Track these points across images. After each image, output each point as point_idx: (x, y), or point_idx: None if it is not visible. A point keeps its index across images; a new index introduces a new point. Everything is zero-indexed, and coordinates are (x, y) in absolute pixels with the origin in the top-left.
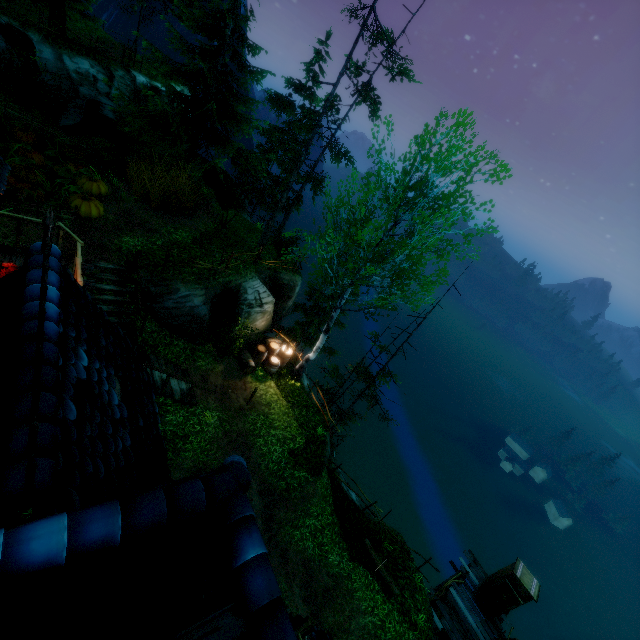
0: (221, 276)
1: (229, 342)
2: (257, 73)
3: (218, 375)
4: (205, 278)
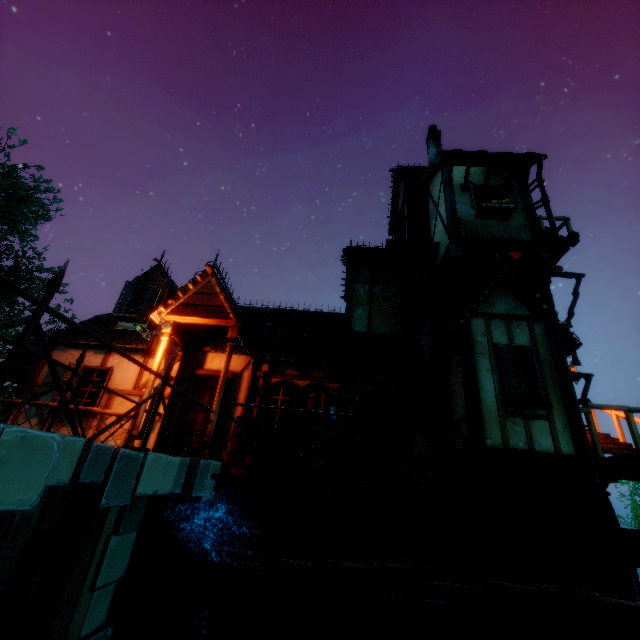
0: None
1: None
2: None
3: None
4: None
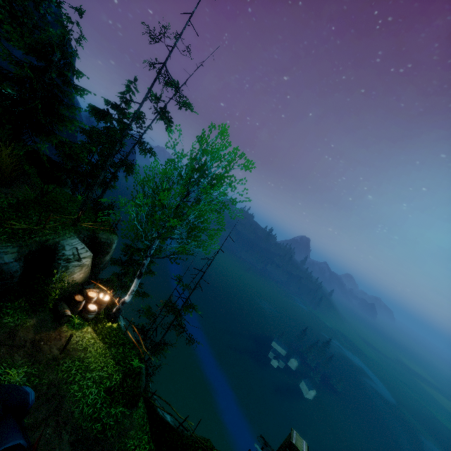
0: (38, 235)
1: (43, 294)
2: (80, 89)
3: (29, 329)
4: (19, 237)
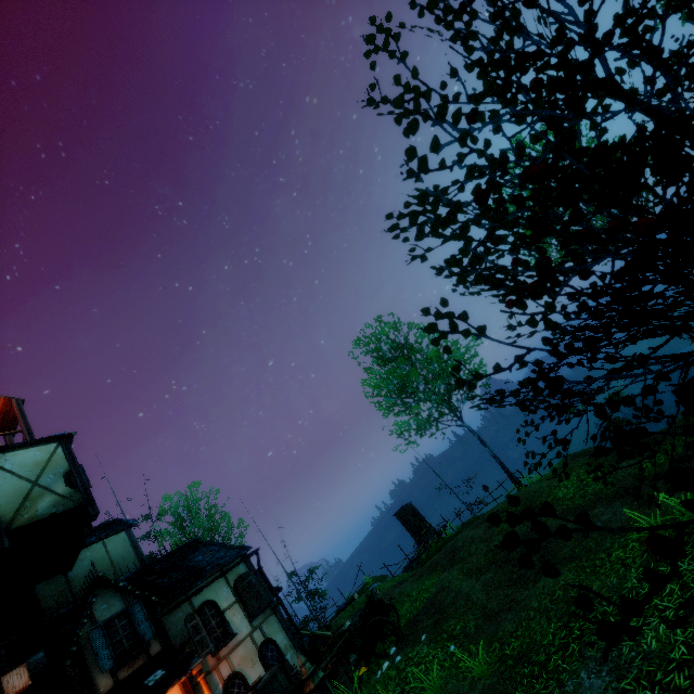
0: None
1: None
2: None
3: None
4: None
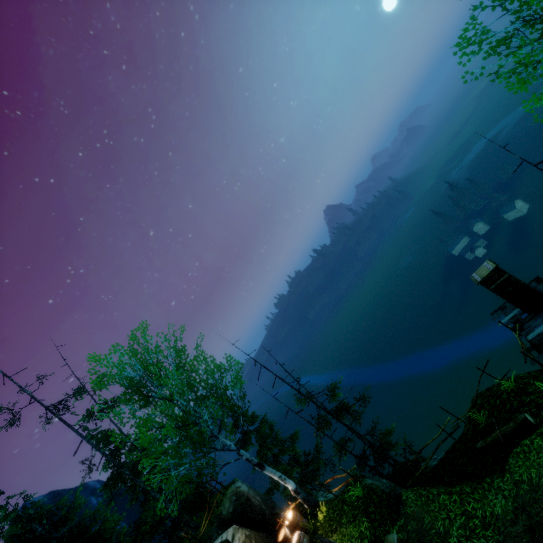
0: None
1: None
2: (75, 504)
3: None
4: None
